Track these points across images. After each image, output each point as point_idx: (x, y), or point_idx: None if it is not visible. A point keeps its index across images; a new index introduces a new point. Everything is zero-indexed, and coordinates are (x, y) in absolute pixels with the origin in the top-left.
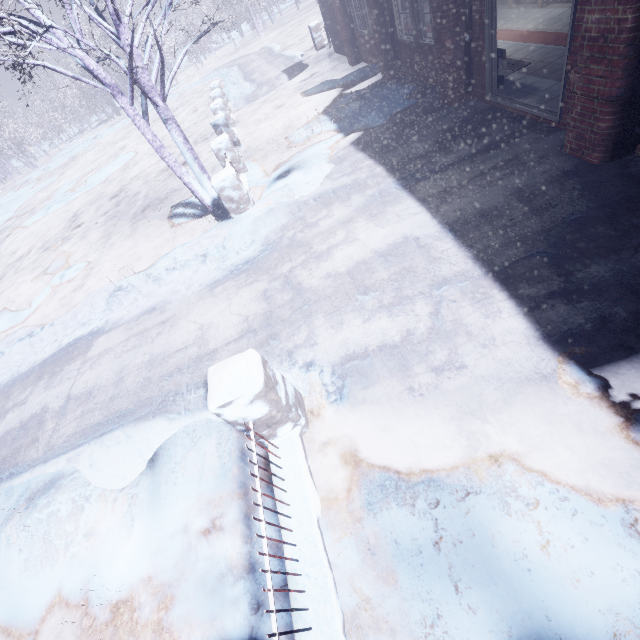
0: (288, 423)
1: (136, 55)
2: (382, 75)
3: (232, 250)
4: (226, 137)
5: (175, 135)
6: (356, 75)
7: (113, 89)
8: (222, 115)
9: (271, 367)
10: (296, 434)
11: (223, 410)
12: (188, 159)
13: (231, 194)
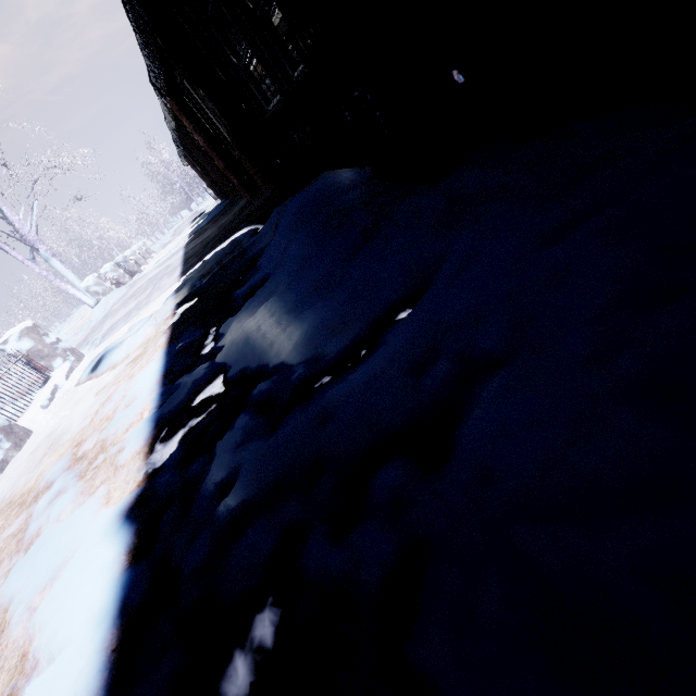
0: (59, 358)
1: (20, 226)
2: (224, 199)
3: (94, 320)
4: (109, 263)
5: (57, 266)
6: (217, 205)
7: (5, 248)
8: (121, 255)
9: (46, 331)
10: (67, 365)
11: (6, 347)
12: (70, 279)
13: (96, 289)
